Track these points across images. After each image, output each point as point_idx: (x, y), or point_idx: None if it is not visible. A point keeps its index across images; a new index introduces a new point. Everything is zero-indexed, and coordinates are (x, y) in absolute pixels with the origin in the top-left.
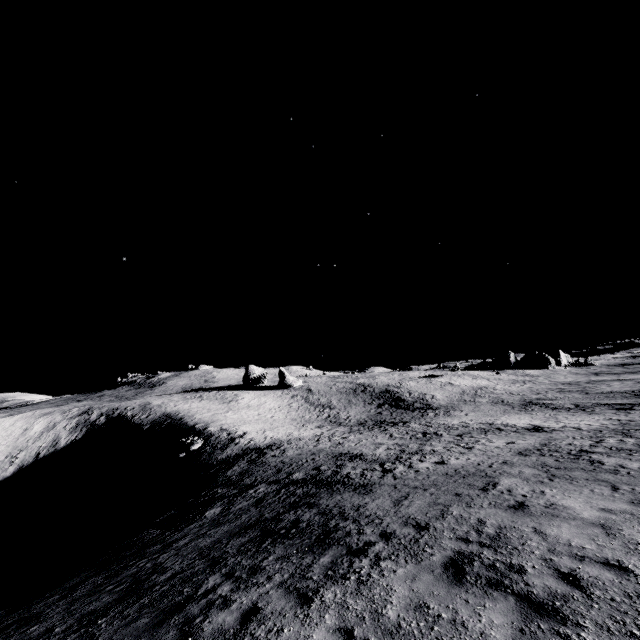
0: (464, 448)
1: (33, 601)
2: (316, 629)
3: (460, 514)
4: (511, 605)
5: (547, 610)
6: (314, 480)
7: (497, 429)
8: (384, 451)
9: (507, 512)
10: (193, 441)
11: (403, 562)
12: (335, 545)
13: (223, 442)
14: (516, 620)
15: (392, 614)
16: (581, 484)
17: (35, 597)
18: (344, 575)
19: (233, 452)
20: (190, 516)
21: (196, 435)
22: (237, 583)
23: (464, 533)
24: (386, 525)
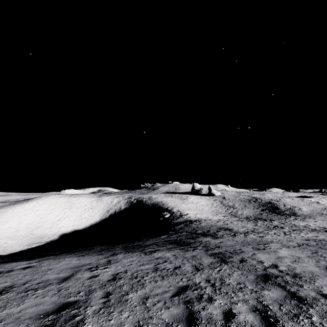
0: (284, 234)
1: (115, 244)
2: (168, 253)
3: (236, 247)
4: (217, 260)
5: (224, 262)
6: (203, 234)
7: (324, 231)
8: (243, 229)
9: (253, 249)
10: (166, 214)
11: (201, 250)
12: (188, 245)
13: (177, 216)
14: (214, 261)
15: (187, 255)
16: (303, 250)
17: (115, 244)
18: (183, 249)
19: (180, 220)
20: (157, 236)
21: (168, 212)
22: (158, 247)
23: (229, 250)
24: (208, 245)
